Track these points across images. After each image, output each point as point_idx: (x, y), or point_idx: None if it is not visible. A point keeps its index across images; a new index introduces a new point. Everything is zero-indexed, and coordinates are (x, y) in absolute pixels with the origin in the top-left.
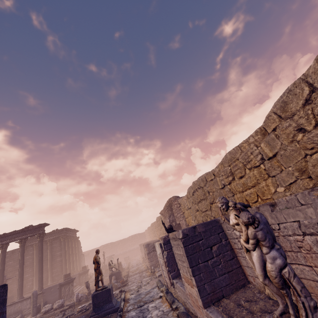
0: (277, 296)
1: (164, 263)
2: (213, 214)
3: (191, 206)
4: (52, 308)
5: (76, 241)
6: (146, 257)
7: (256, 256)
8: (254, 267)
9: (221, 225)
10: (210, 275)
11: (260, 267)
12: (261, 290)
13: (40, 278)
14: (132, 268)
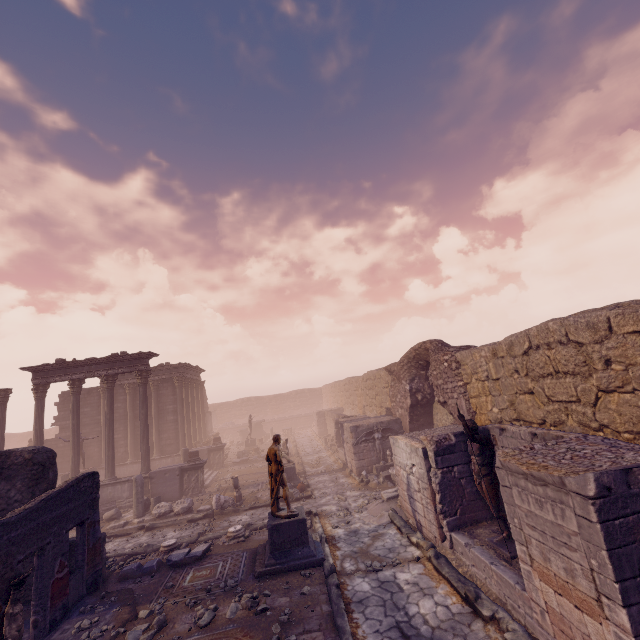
0: None
1: (430, 493)
2: (606, 419)
3: (501, 376)
4: (172, 511)
5: (199, 388)
6: (347, 448)
7: None
8: None
9: None
10: None
11: None
12: None
13: (144, 451)
14: (307, 456)
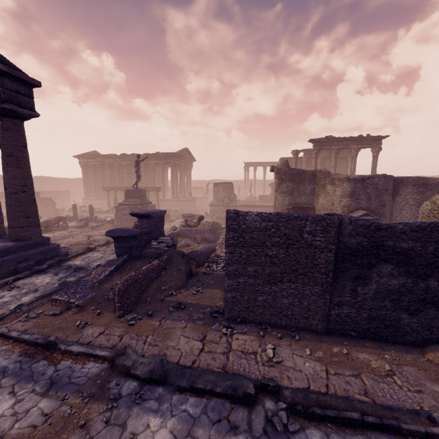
0: None
1: None
2: None
3: None
4: None
5: None
6: None
7: None
8: None
9: None
10: None
11: None
12: None
13: None
14: None
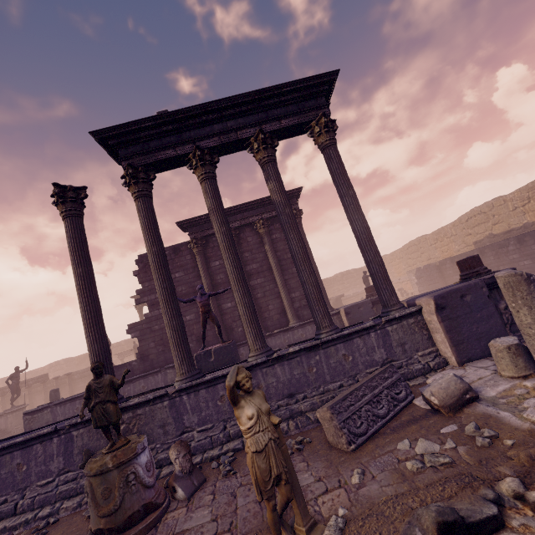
0: None
1: None
2: None
3: None
4: None
5: None
6: None
7: None
8: None
9: None
10: None
11: None
12: None
13: (381, 266)
14: None
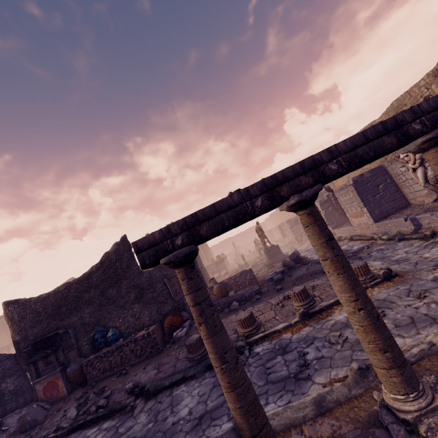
0: (433, 193)
1: None
2: (373, 167)
3: None
4: (221, 275)
5: None
6: (288, 232)
7: (420, 172)
8: (417, 181)
9: (386, 169)
10: (378, 204)
11: (422, 178)
12: (421, 205)
13: None
14: None
